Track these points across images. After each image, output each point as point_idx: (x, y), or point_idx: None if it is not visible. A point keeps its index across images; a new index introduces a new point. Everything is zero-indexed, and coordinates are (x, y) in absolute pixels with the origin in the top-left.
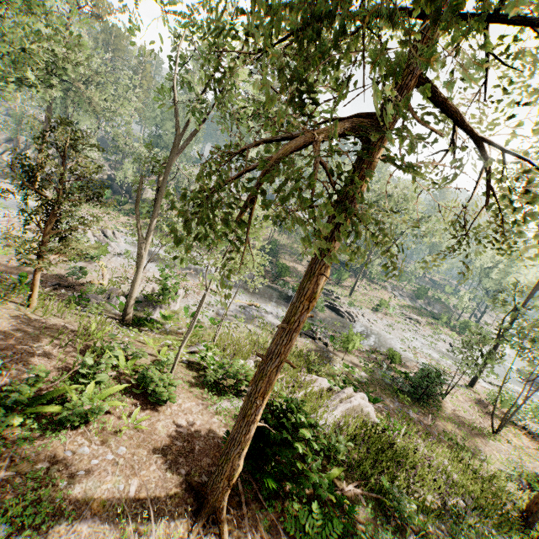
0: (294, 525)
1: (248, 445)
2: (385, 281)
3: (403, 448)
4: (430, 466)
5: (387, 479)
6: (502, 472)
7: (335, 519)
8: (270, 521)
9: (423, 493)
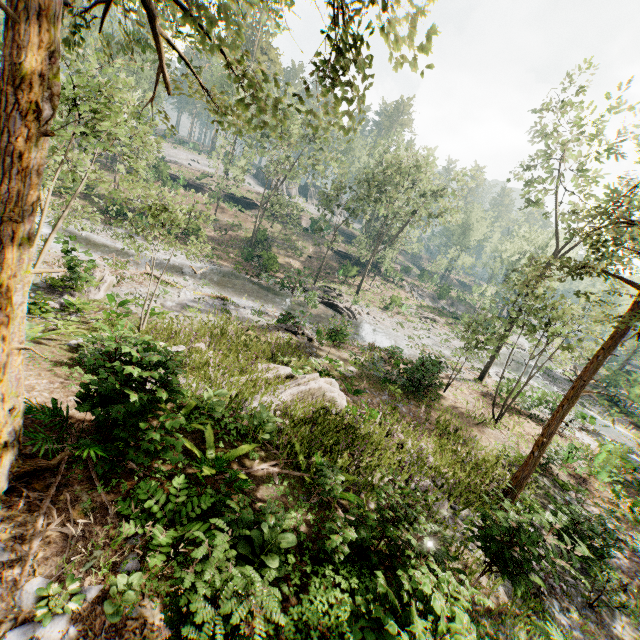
0: (134, 505)
1: (5, 382)
2: (403, 280)
3: (368, 432)
4: (403, 450)
5: (326, 458)
6: (494, 456)
7: (207, 494)
8: (99, 504)
9: (372, 470)
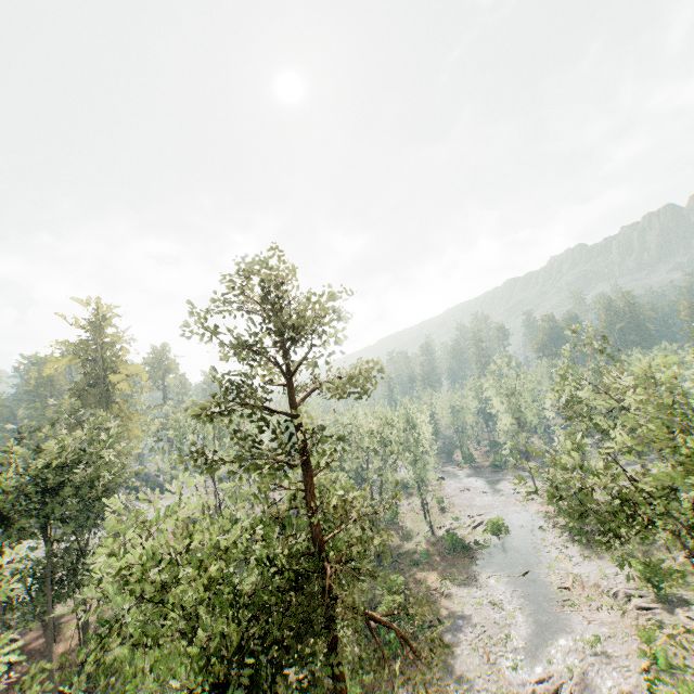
0: None
1: None
2: None
3: None
4: None
5: None
6: None
7: None
8: None
9: None
